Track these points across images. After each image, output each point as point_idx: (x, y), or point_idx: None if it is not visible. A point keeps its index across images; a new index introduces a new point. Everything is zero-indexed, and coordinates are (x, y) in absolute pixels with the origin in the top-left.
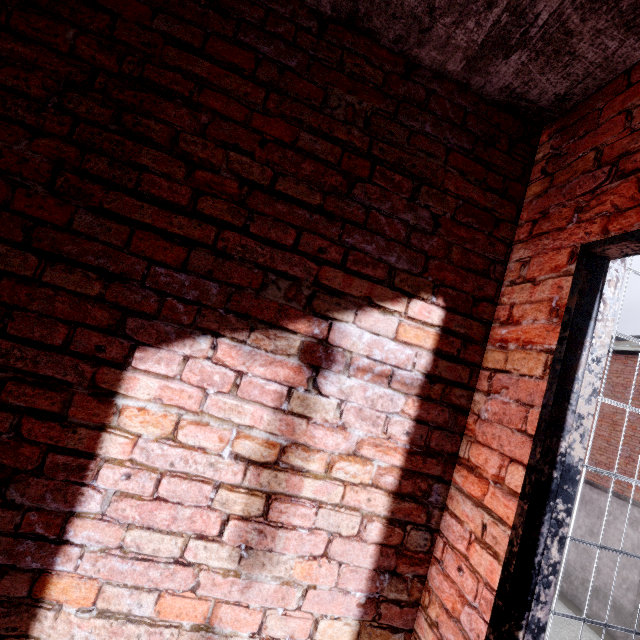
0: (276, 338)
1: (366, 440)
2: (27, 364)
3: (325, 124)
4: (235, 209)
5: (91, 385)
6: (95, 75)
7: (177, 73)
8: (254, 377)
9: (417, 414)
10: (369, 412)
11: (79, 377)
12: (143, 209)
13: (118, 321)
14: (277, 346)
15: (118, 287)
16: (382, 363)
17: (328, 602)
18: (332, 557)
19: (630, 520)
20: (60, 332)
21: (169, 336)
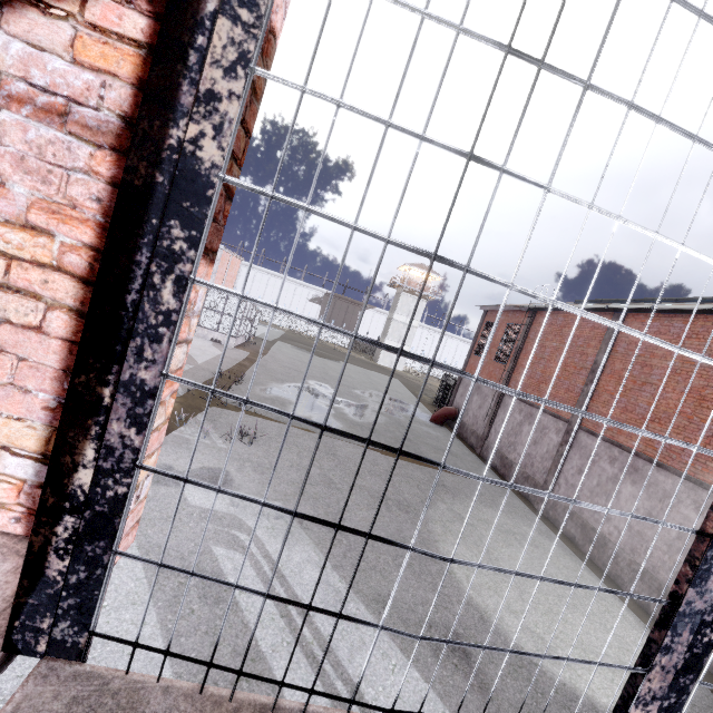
0: None
1: (37, 204)
2: None
3: None
4: None
5: None
6: None
7: None
8: None
9: (114, 176)
10: (38, 165)
11: None
12: None
13: None
14: None
15: None
16: (52, 94)
17: (4, 400)
18: (3, 348)
19: (696, 504)
20: None
21: None
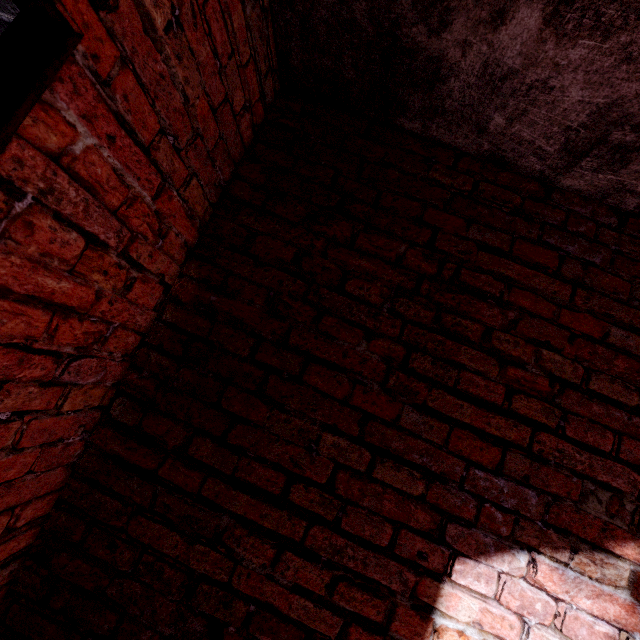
0: (600, 562)
1: None
2: (354, 562)
3: (633, 317)
4: (546, 407)
5: (410, 595)
6: (418, 281)
7: (487, 274)
8: (578, 610)
9: None
10: None
11: (399, 584)
12: (459, 405)
13: (436, 524)
14: (602, 573)
15: (436, 486)
16: None
17: None
18: None
19: None
20: (384, 531)
21: (485, 547)
